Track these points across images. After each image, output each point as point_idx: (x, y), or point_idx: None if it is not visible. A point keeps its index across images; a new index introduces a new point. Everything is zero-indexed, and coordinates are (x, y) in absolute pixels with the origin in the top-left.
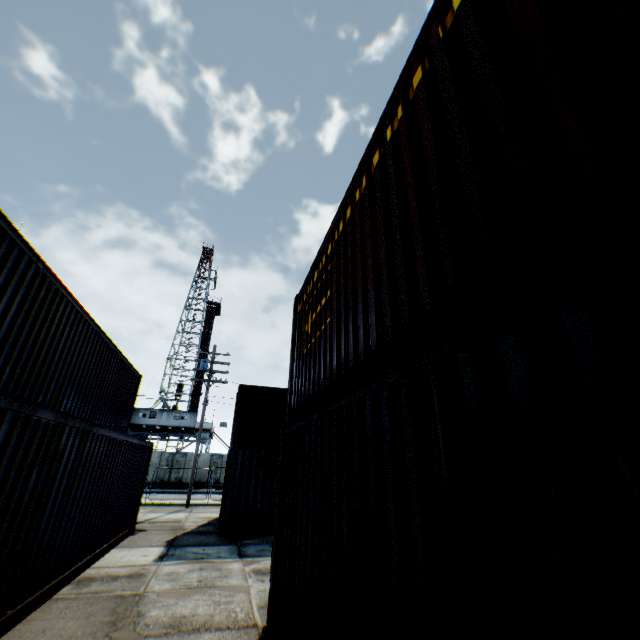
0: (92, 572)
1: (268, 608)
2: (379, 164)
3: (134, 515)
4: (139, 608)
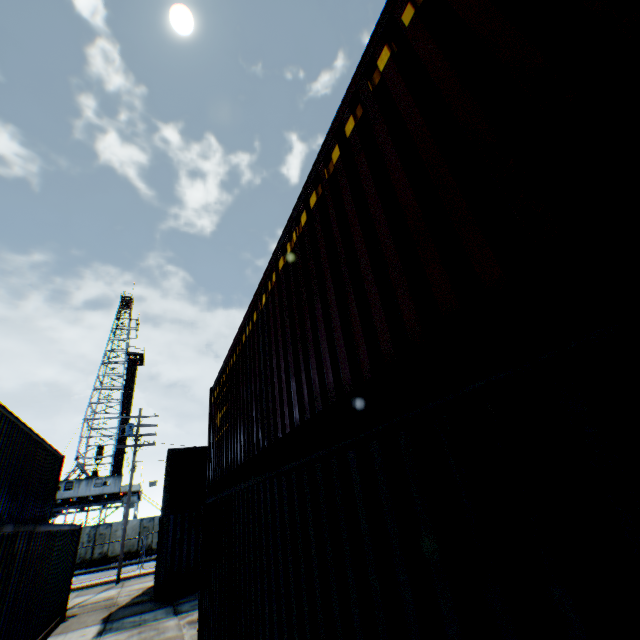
0: None
1: None
2: (245, 345)
3: (65, 601)
4: None
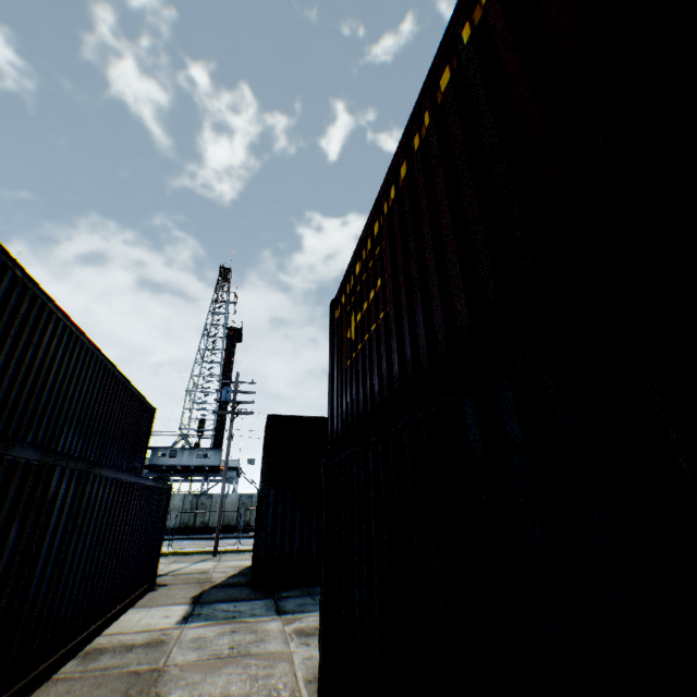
0: (102, 641)
1: (319, 686)
2: (451, 83)
3: (153, 568)
4: (157, 689)
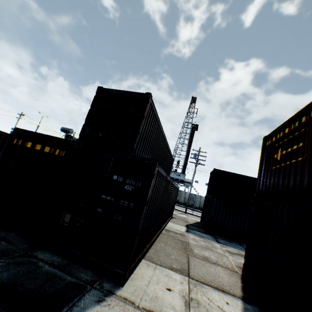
0: (167, 228)
1: (243, 268)
2: None
3: (172, 212)
4: (190, 247)
